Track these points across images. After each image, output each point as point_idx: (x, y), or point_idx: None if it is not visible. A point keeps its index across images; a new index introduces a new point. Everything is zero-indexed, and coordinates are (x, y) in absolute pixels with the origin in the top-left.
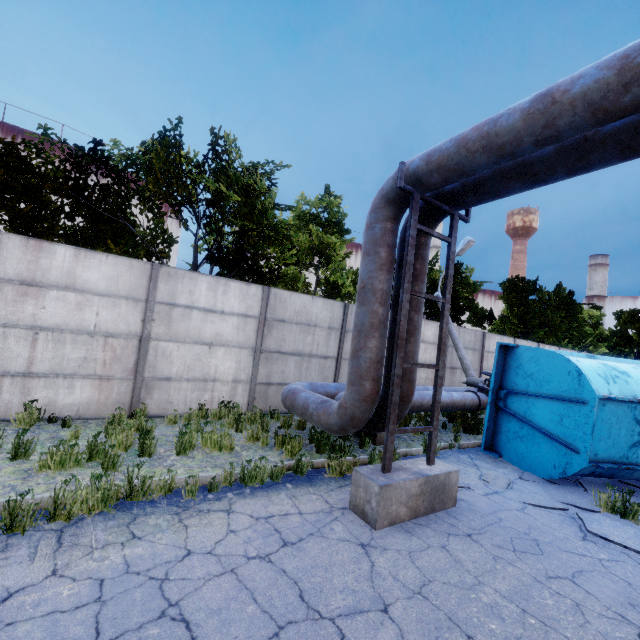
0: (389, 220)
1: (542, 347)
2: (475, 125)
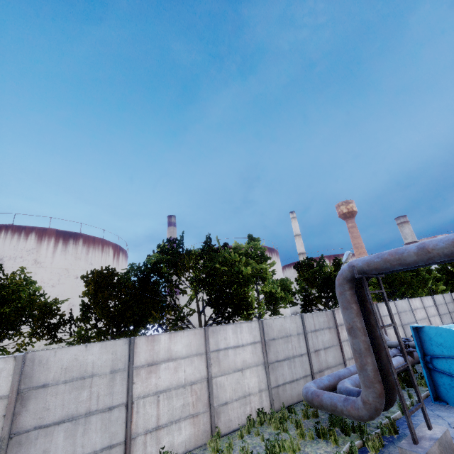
0: (351, 289)
1: (410, 301)
2: (389, 253)
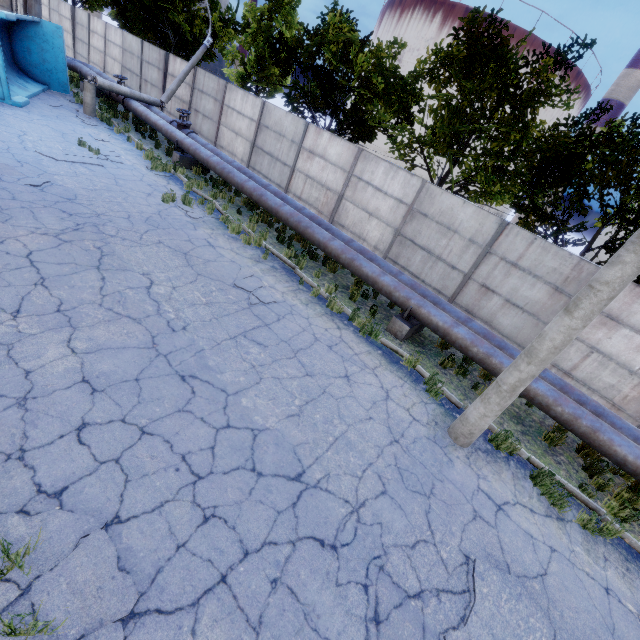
0: None
1: (315, 131)
2: None
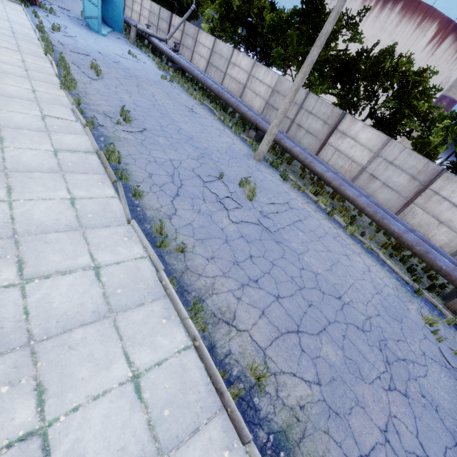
0: None
1: (237, 53)
2: None
